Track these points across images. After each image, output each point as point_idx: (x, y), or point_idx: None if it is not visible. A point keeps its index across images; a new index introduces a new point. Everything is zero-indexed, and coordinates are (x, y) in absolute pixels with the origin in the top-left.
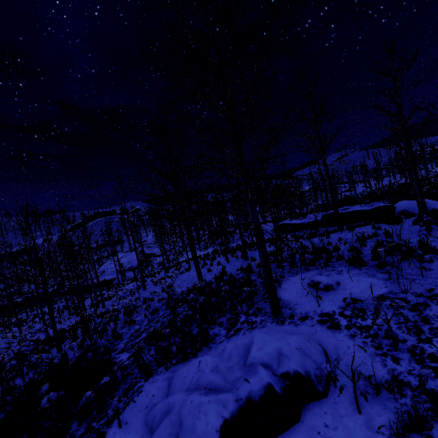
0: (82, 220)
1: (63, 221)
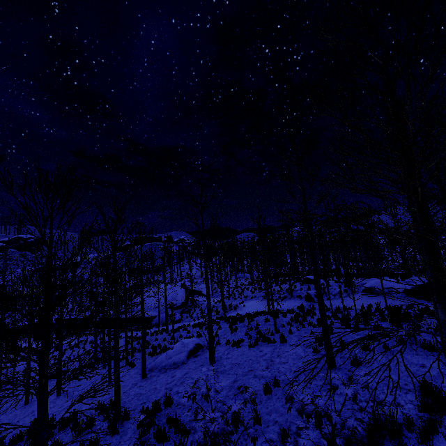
0: (139, 234)
1: (116, 230)
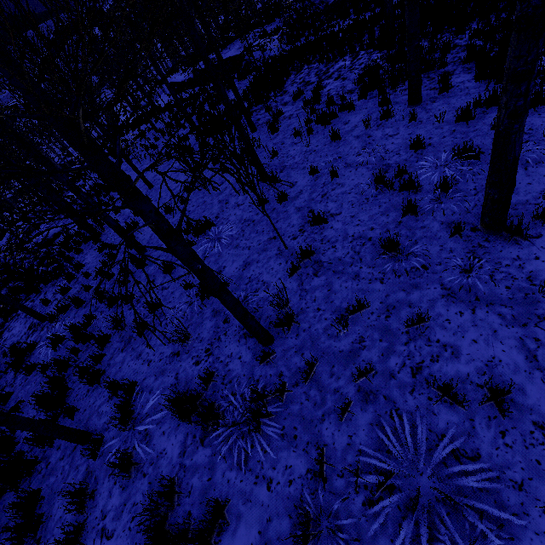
0: None
1: None
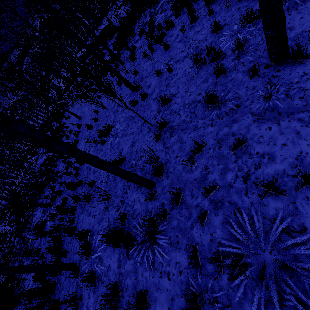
0: None
1: None
